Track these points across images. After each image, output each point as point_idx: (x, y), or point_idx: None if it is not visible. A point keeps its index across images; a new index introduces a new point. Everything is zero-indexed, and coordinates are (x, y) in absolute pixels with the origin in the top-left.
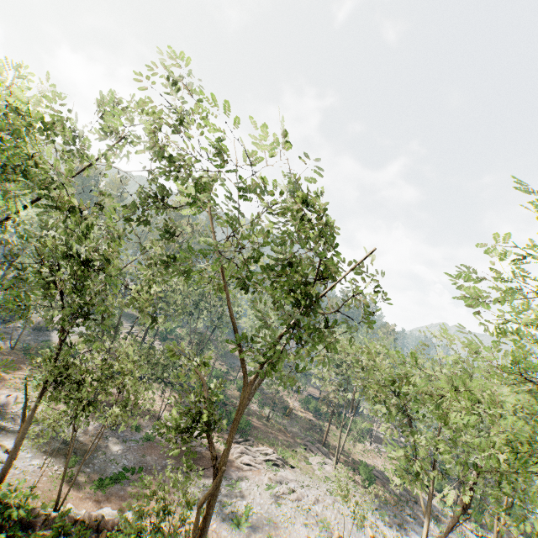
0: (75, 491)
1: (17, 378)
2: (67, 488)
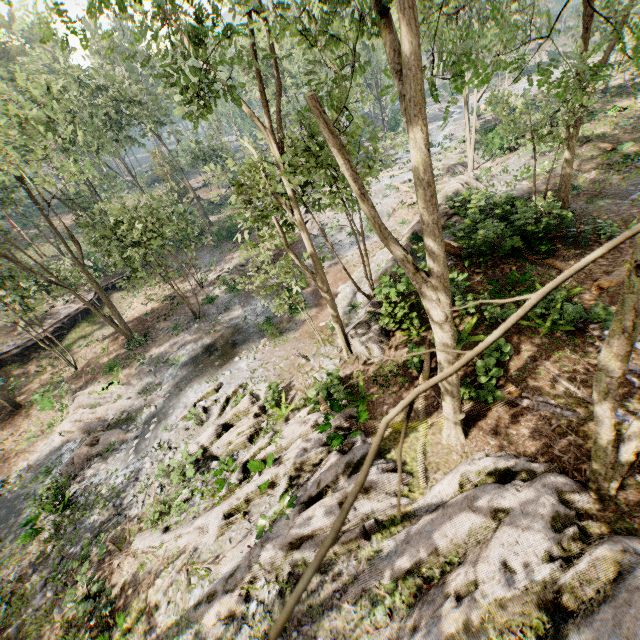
0: (299, 328)
1: (3, 445)
2: (294, 333)
